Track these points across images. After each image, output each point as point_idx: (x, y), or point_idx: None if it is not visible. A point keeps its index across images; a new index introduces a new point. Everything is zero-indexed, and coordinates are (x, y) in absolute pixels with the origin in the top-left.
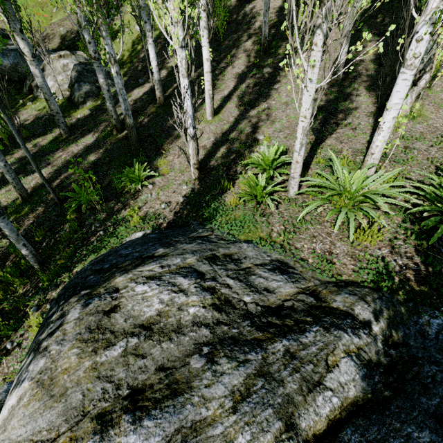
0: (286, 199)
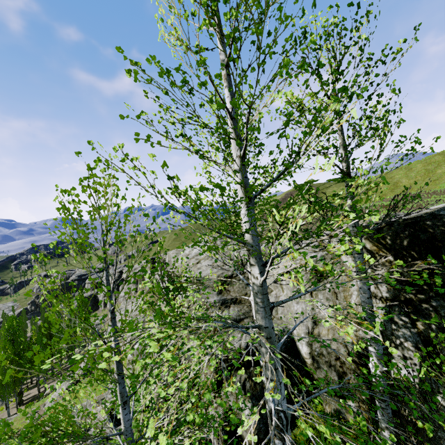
0: None
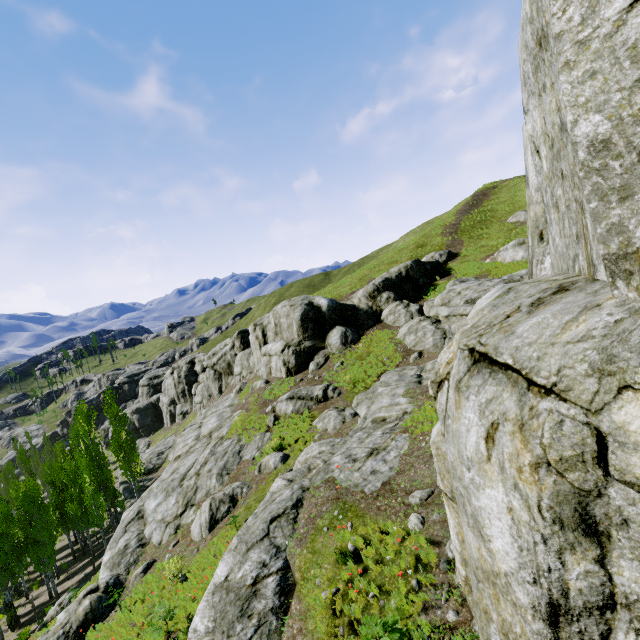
0: None
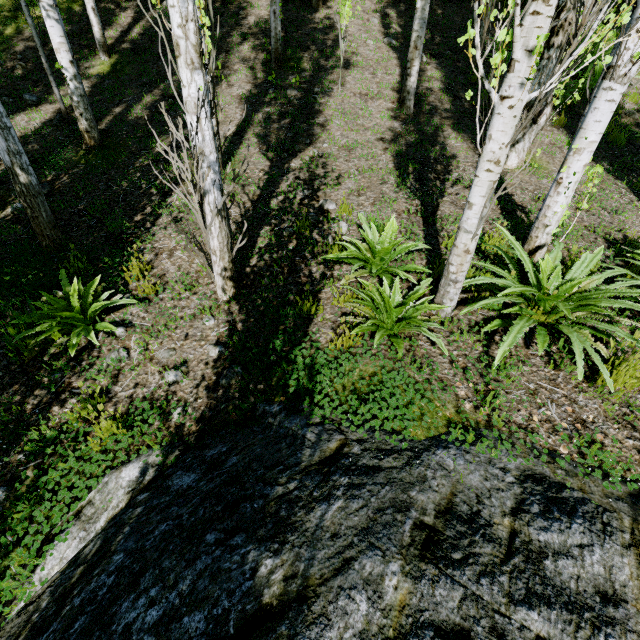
0: (439, 321)
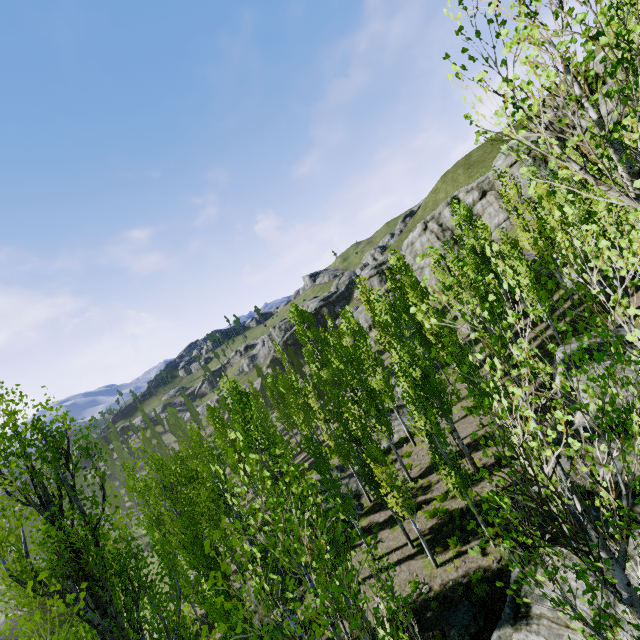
0: None
